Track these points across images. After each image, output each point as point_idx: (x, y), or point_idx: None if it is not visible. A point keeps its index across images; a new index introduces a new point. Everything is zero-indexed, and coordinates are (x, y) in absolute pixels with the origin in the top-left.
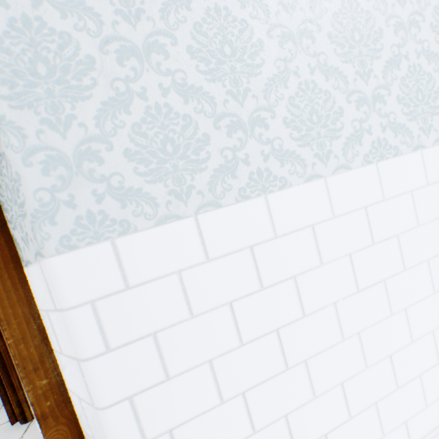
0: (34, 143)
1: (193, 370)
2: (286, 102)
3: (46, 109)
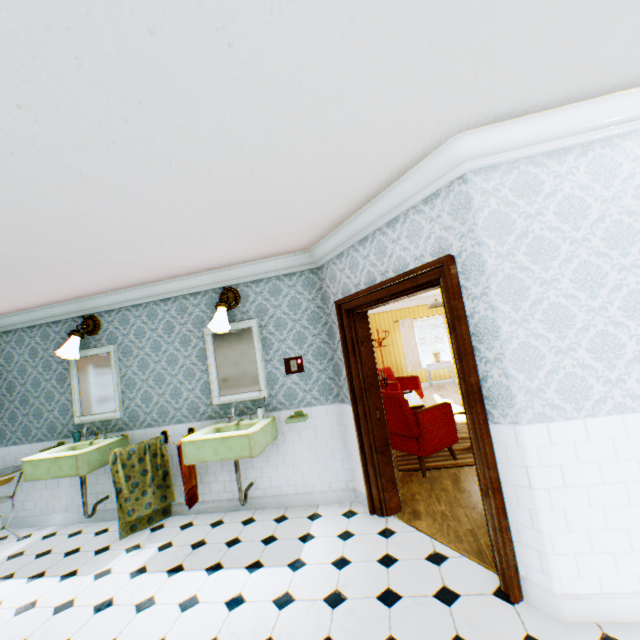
0: (521, 384)
1: (576, 487)
2: (637, 371)
3: (526, 372)
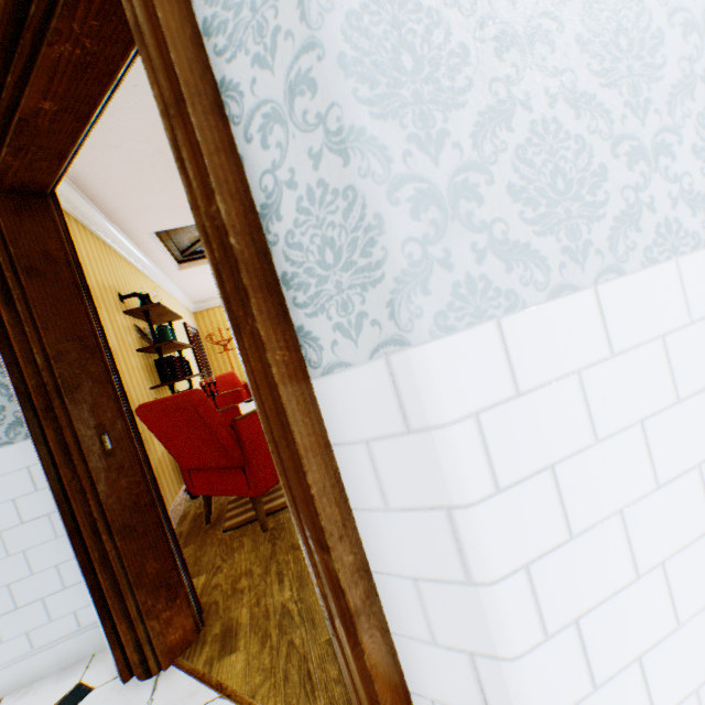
0: (399, 171)
1: (600, 526)
2: (693, 121)
3: (413, 121)
